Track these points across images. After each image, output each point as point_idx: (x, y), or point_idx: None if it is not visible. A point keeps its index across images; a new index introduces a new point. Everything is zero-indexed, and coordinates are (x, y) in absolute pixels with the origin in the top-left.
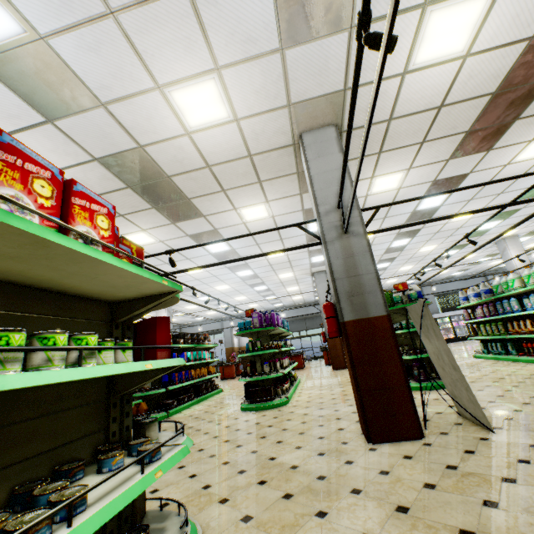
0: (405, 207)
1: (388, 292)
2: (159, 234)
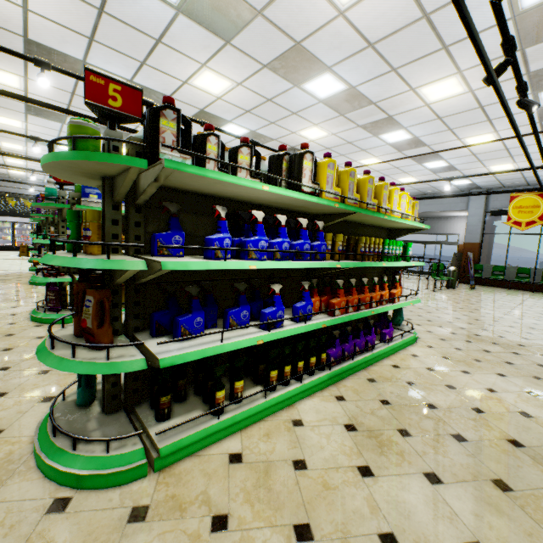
0: (139, 6)
1: (78, 185)
2: (8, 116)
